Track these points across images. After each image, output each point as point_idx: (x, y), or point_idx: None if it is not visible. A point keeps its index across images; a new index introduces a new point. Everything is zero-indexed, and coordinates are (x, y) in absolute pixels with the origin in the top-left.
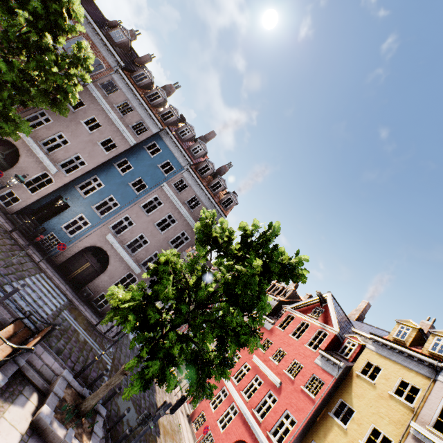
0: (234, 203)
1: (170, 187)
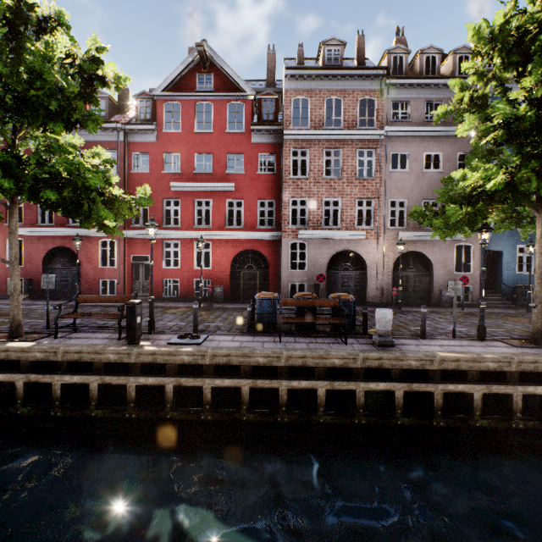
0: None
1: None
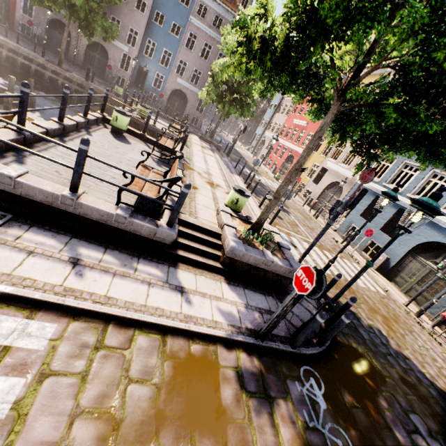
0: (249, 2)
1: (196, 18)
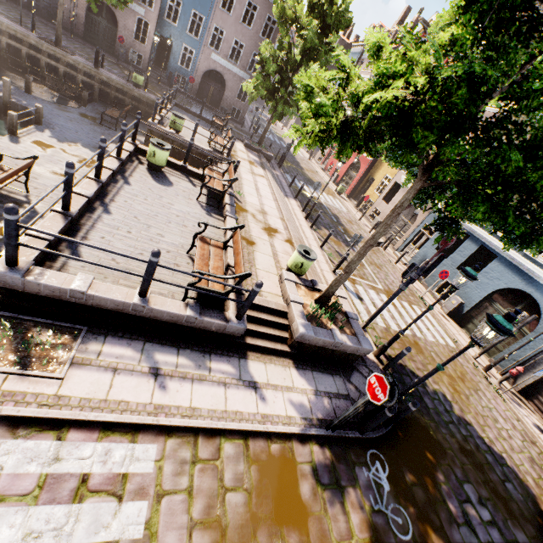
0: None
1: None
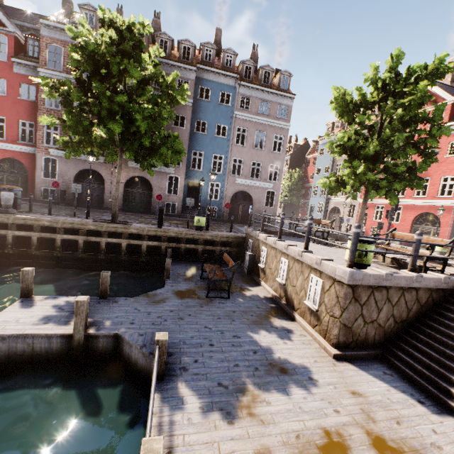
0: (289, 78)
1: (240, 111)
